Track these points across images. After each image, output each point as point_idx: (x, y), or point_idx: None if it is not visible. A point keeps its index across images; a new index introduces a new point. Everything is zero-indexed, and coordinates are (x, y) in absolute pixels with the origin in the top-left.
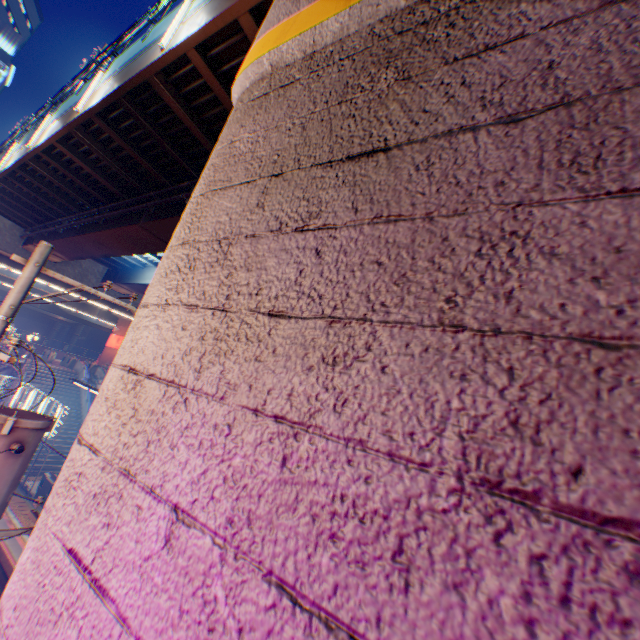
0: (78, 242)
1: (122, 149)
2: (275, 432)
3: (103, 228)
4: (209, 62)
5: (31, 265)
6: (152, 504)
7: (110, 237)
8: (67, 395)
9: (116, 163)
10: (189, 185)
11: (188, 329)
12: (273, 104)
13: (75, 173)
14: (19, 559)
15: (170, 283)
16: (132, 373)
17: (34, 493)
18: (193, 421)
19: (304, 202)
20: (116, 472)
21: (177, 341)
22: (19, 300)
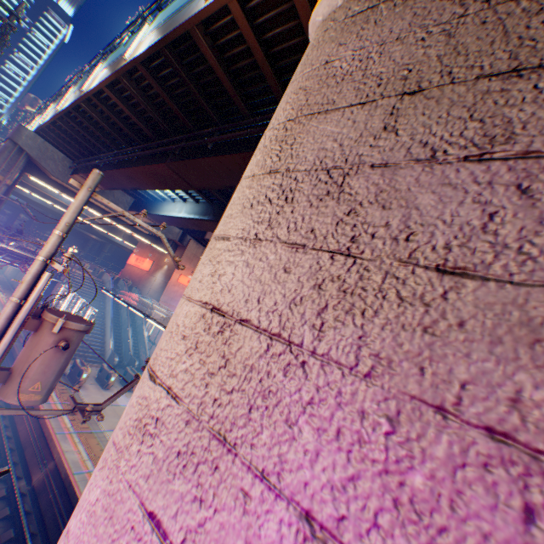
0: (114, 175)
1: (158, 96)
2: (493, 456)
3: (135, 165)
4: (246, 14)
5: (84, 189)
6: (265, 496)
7: (140, 173)
8: (95, 299)
9: (152, 108)
10: (212, 131)
11: (293, 272)
12: (386, 16)
13: (117, 116)
14: (54, 424)
15: (258, 215)
16: (216, 313)
17: (67, 373)
18: (319, 396)
19: (473, 123)
20: (205, 432)
21: (277, 285)
22: (73, 219)
